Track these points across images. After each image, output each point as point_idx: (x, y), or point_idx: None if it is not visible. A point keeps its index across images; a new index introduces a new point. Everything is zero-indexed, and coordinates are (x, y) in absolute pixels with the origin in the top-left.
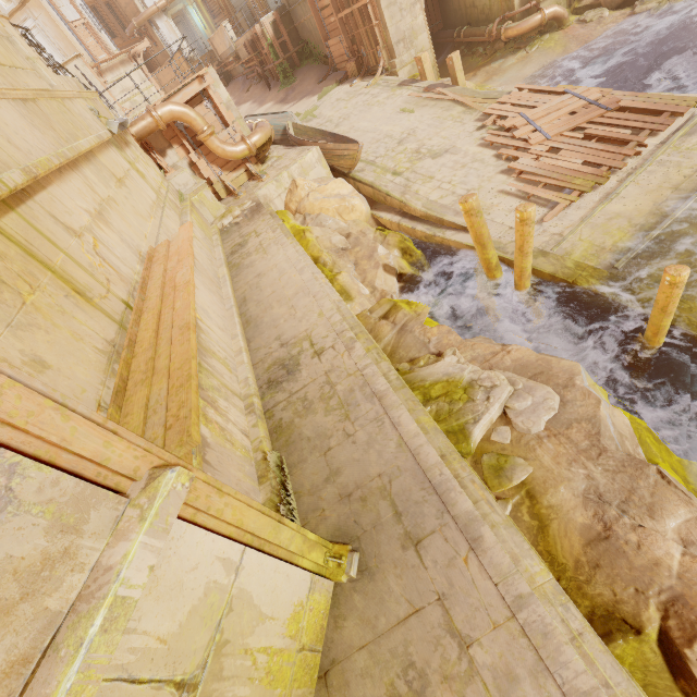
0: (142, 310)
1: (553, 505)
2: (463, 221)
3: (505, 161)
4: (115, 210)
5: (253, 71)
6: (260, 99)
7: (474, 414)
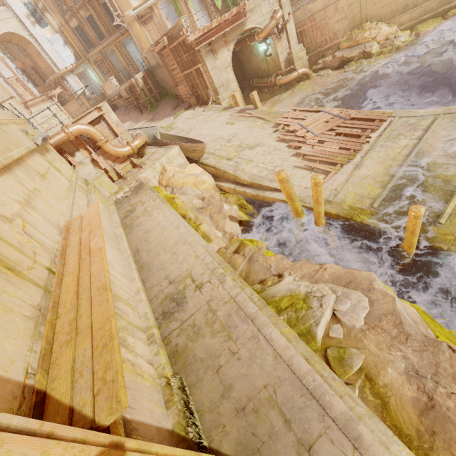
0: (62, 273)
1: (387, 384)
2: (275, 185)
3: (294, 149)
4: (40, 197)
5: (131, 104)
6: (136, 119)
7: (314, 318)
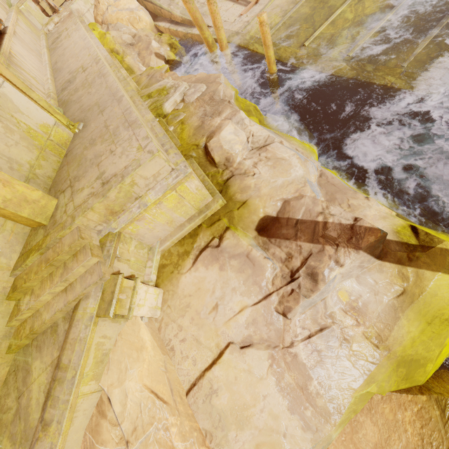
0: None
1: (189, 123)
2: None
3: None
4: None
5: None
6: None
7: (167, 98)
